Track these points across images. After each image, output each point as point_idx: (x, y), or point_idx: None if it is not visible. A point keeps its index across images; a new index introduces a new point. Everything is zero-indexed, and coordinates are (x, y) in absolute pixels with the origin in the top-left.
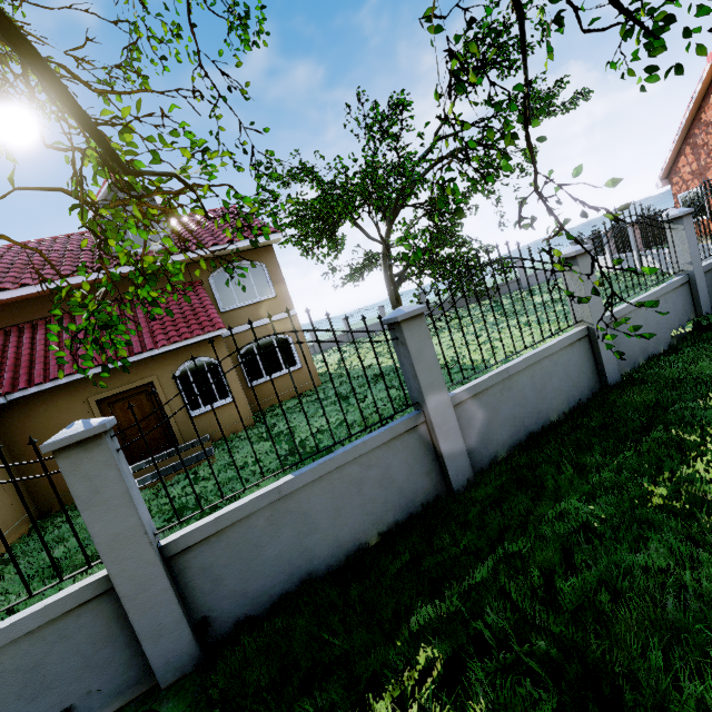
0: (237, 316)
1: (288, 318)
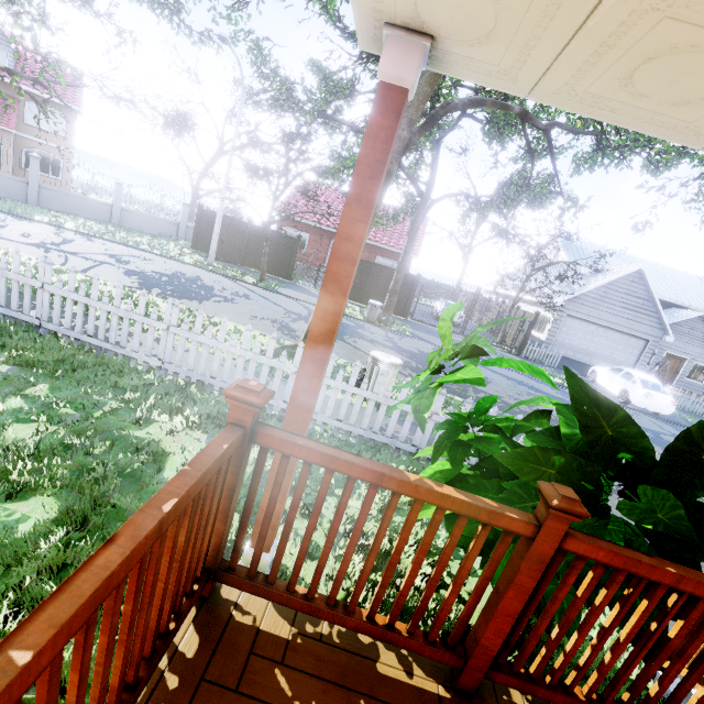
0: (34, 131)
1: (67, 152)
